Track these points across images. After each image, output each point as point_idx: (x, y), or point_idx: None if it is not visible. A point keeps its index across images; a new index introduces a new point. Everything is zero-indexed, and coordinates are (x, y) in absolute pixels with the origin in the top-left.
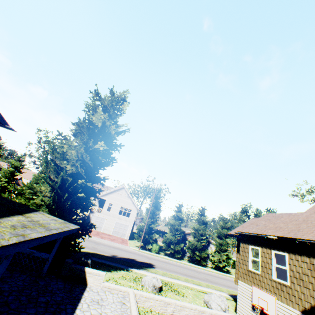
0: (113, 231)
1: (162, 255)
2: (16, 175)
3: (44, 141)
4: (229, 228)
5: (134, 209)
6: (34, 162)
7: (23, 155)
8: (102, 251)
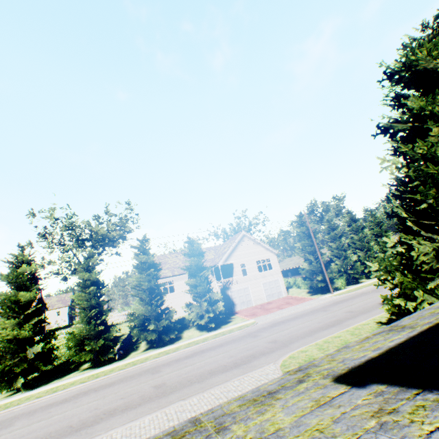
0: (267, 296)
1: (351, 286)
2: (102, 296)
3: (63, 228)
4: (381, 221)
5: (272, 257)
6: (55, 273)
7: (87, 258)
8: (366, 309)
